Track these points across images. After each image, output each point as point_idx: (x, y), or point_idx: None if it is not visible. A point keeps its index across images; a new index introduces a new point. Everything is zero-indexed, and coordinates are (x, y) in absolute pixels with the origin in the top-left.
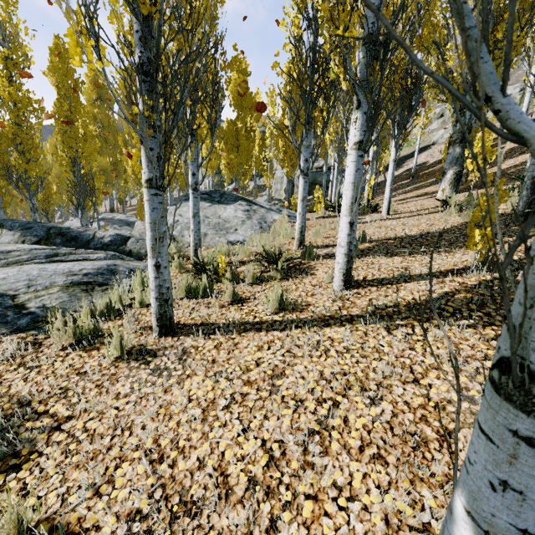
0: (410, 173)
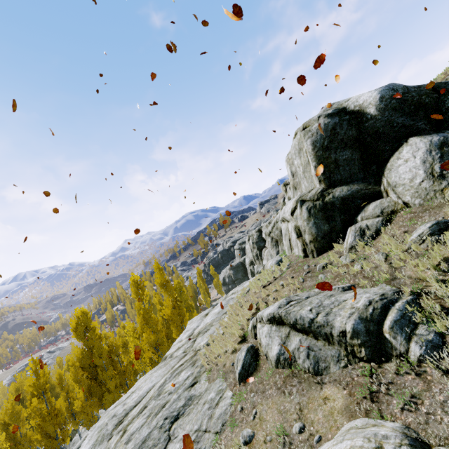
0: None
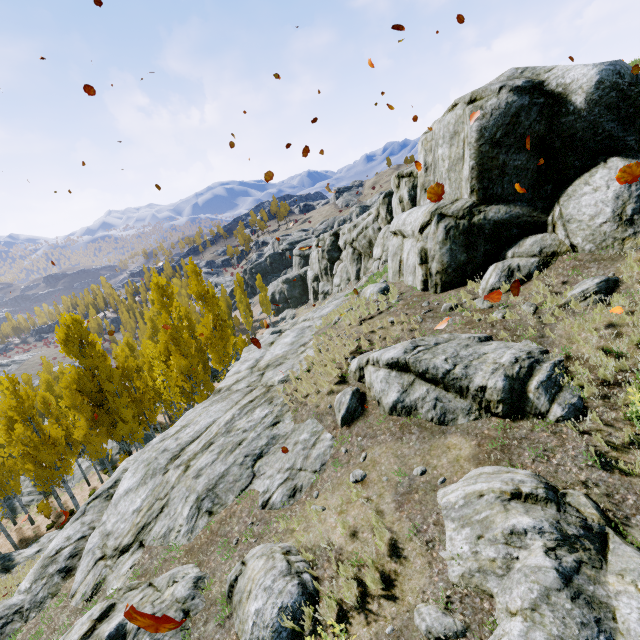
0: None
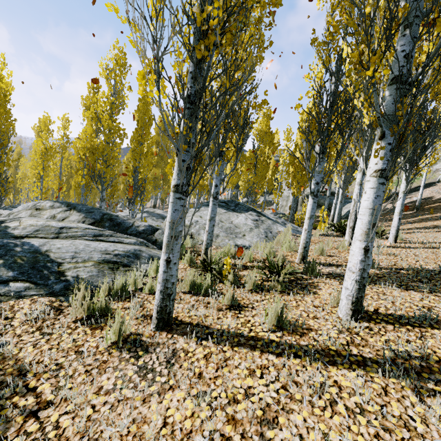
0: (414, 205)
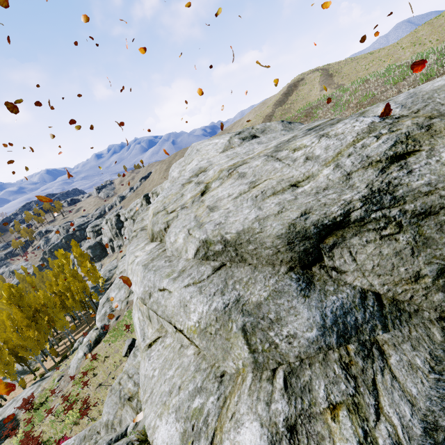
0: None
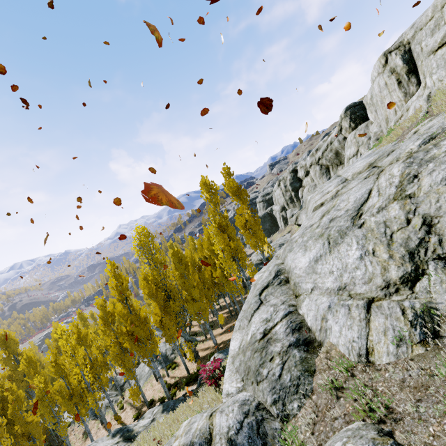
0: None
